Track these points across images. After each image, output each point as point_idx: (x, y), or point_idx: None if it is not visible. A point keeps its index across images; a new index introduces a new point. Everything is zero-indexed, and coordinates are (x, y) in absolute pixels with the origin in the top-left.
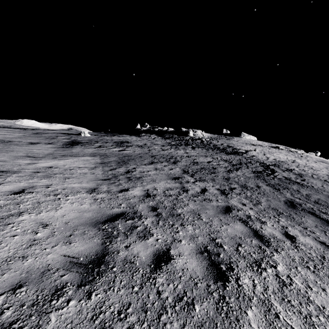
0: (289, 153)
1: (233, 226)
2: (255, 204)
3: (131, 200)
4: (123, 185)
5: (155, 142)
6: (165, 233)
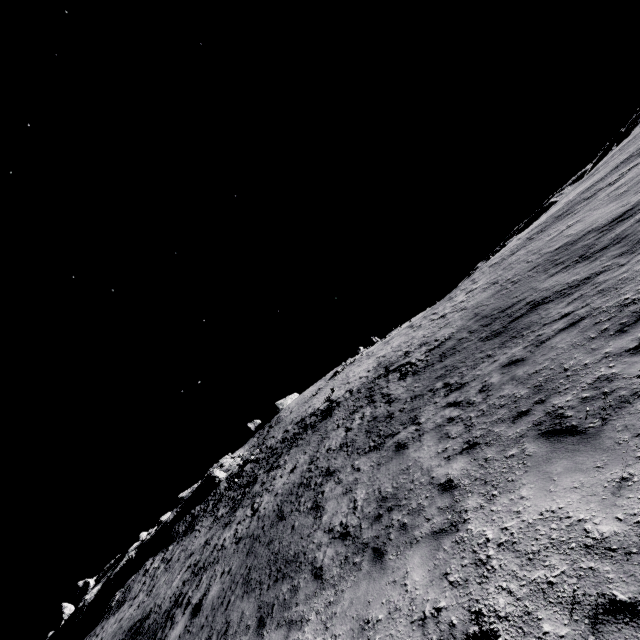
0: (355, 364)
1: (556, 342)
2: (492, 357)
3: (489, 455)
4: (419, 503)
5: (190, 549)
6: (591, 371)
